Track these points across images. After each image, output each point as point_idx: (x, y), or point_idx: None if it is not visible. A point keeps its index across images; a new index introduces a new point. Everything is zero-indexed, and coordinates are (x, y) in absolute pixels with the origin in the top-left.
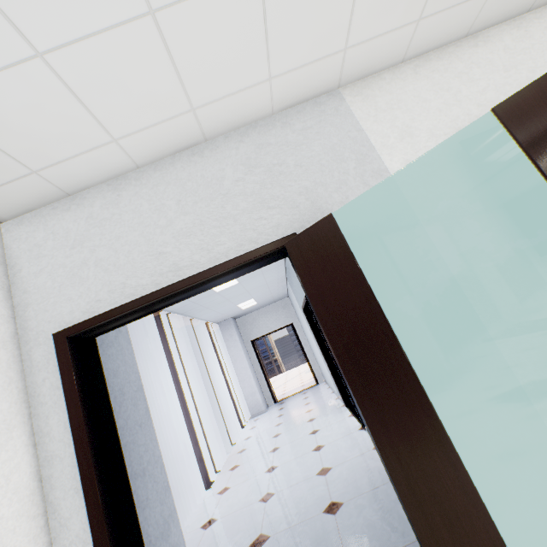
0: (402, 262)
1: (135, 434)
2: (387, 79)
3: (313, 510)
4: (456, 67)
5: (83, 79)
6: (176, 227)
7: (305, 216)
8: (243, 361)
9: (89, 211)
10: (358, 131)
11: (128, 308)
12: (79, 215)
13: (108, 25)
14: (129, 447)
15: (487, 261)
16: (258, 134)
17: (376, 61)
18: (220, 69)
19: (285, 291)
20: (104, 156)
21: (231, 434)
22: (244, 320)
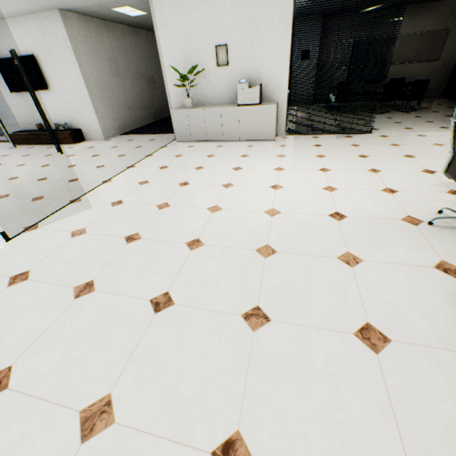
0: None
1: None
2: None
3: None
4: None
5: None
6: None
7: None
8: None
9: None
10: None
11: None
12: None
13: None
14: None
15: (6, 90)
16: None
17: None
18: None
19: None
20: None
21: None
22: None
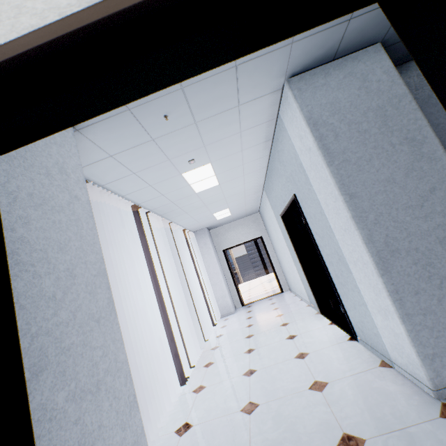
0: None
1: (87, 333)
2: None
3: (319, 442)
4: None
5: None
6: None
7: None
8: (215, 267)
9: None
10: None
11: (18, 48)
12: None
13: None
14: (75, 351)
15: None
16: None
17: None
18: None
19: (257, 204)
20: None
21: (203, 330)
22: (217, 232)
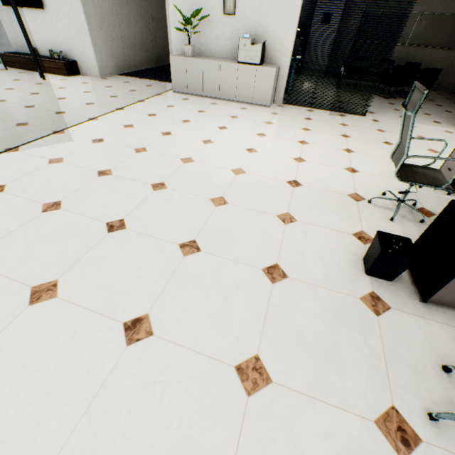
0: None
1: None
2: None
3: None
4: None
5: None
6: None
7: None
8: None
9: None
10: None
11: None
12: None
13: None
14: None
15: None
16: None
17: None
18: None
19: None
20: None
21: None
22: None
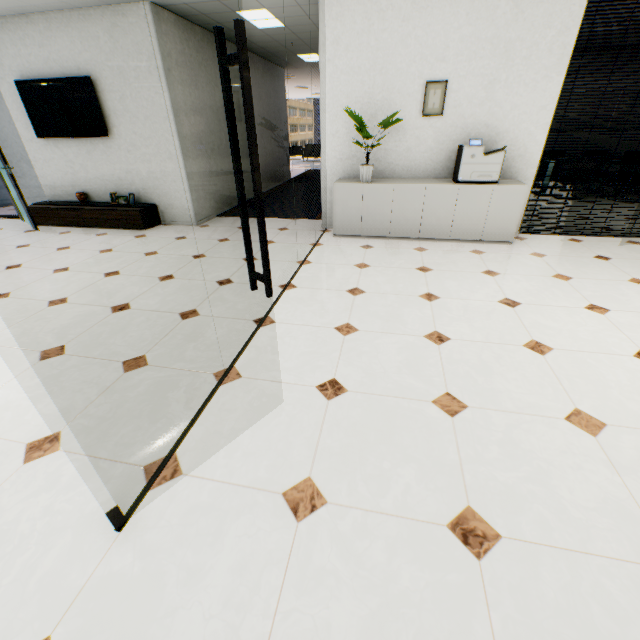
0: (4, 121)
1: None
2: None
3: None
4: (20, 34)
5: None
6: None
7: None
8: None
9: None
10: None
11: None
12: None
13: None
14: None
15: (30, 133)
16: None
17: None
18: None
19: None
20: None
21: None
22: None
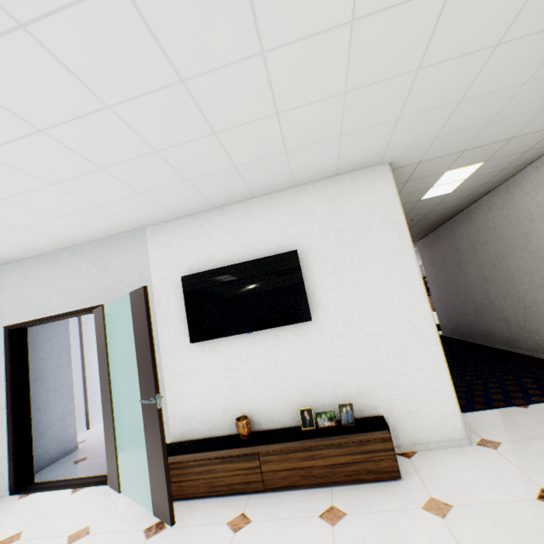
0: None
1: (56, 371)
2: (170, 227)
3: None
4: (205, 227)
5: (2, 240)
6: (58, 288)
7: (110, 296)
8: None
9: (26, 271)
10: (147, 255)
11: (32, 322)
12: (22, 272)
13: (3, 232)
14: (49, 376)
15: (176, 338)
16: (103, 246)
17: (159, 219)
18: (65, 232)
19: None
20: (28, 252)
21: None
22: None
